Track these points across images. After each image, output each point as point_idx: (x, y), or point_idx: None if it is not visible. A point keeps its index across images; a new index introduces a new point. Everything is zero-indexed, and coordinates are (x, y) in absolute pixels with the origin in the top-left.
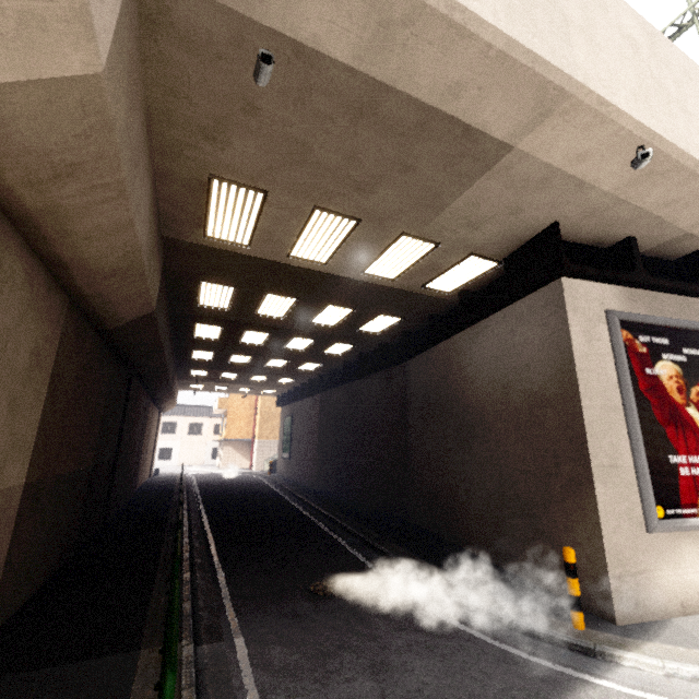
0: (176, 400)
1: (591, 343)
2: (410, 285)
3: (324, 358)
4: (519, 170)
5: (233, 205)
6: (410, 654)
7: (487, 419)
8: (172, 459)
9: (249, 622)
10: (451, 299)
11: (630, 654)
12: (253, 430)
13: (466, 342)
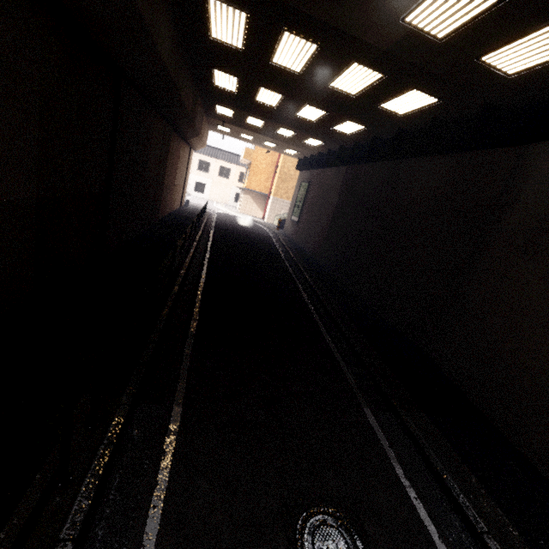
0: (205, 140)
1: None
2: None
3: (376, 117)
4: None
5: None
6: None
7: None
8: (204, 193)
9: None
10: None
11: None
12: (271, 187)
13: None
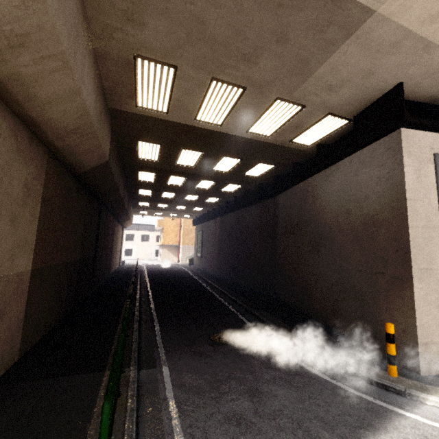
0: (132, 221)
1: (420, 179)
2: (281, 140)
3: (222, 194)
4: (376, 35)
5: (153, 80)
6: (274, 385)
7: (333, 235)
8: (132, 255)
9: (172, 356)
10: (310, 151)
11: (432, 397)
12: (179, 240)
13: (320, 181)
